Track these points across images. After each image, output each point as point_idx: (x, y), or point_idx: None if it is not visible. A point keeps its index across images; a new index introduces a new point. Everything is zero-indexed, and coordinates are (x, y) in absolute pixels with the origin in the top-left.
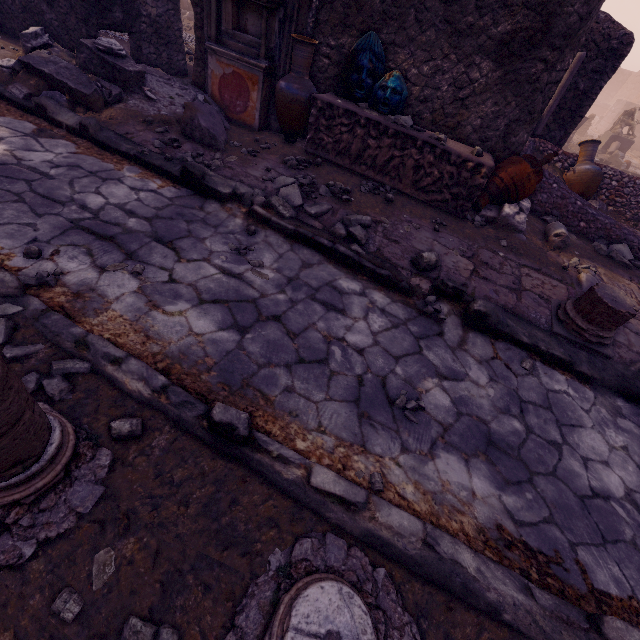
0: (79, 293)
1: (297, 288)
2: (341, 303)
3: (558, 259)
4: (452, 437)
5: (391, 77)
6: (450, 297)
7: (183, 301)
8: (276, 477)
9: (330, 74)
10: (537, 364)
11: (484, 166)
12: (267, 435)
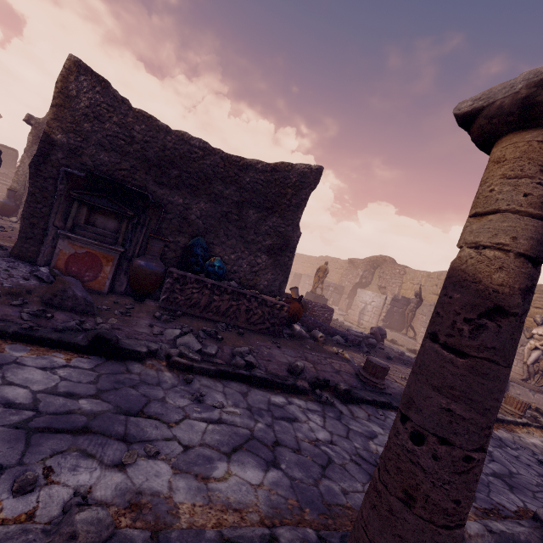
0: (133, 504)
1: (260, 414)
2: (290, 414)
3: (330, 349)
4: None
5: (215, 260)
6: (323, 387)
7: (216, 461)
8: None
9: (169, 256)
10: (381, 410)
11: (285, 306)
12: None
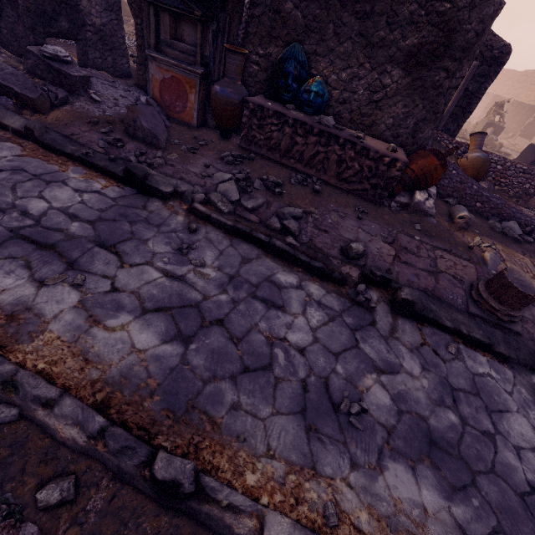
0: (13, 315)
1: (238, 286)
2: (280, 299)
3: (464, 239)
4: (396, 441)
5: (314, 82)
6: (378, 284)
7: (125, 312)
8: (226, 533)
9: (259, 79)
10: (460, 347)
11: (399, 161)
12: (215, 472)
